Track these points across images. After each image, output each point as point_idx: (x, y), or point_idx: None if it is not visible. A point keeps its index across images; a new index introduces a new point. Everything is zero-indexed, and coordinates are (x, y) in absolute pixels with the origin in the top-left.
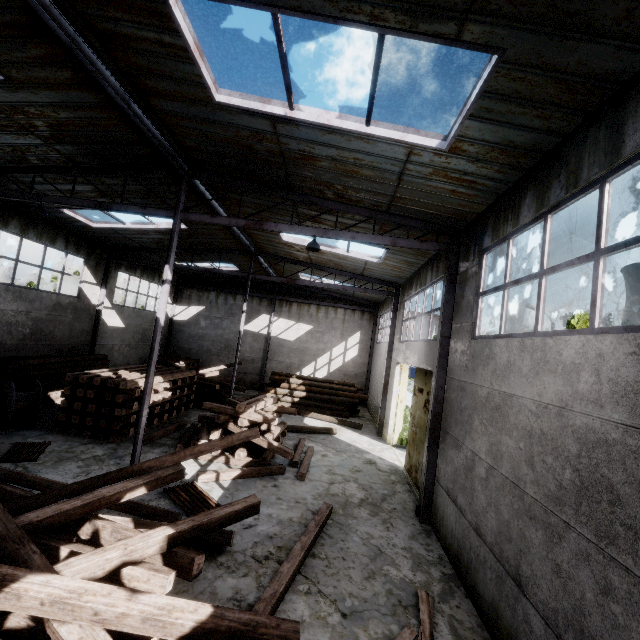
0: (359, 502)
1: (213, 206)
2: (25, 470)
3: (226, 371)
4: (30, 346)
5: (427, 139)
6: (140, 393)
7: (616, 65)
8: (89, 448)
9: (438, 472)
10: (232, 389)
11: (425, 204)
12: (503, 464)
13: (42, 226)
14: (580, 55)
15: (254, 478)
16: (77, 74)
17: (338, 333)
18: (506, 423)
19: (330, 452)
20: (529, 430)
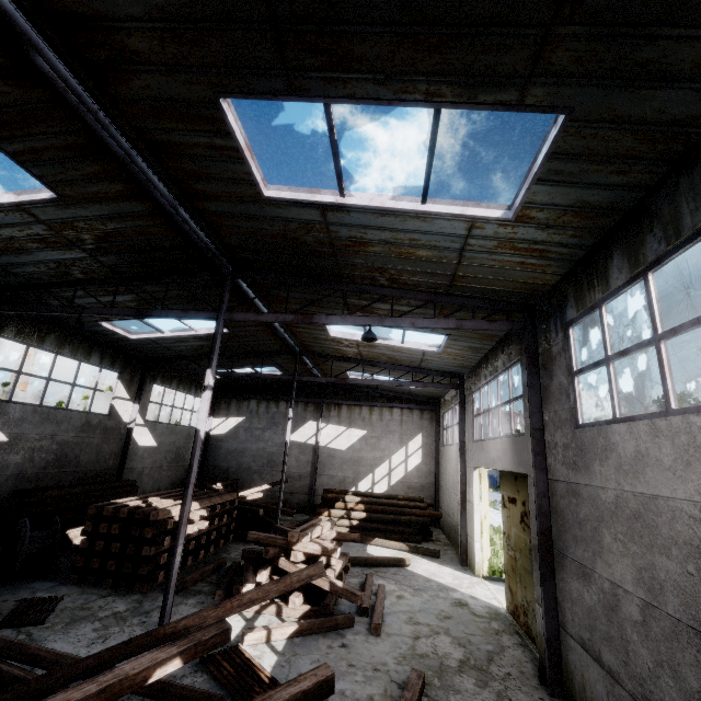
0: (458, 665)
1: (257, 305)
2: (29, 638)
3: (269, 492)
4: (52, 474)
5: (489, 210)
6: (173, 524)
7: (700, 108)
8: (109, 602)
9: (562, 614)
10: (279, 513)
11: (490, 281)
12: (667, 599)
13: (78, 341)
14: (657, 103)
15: (315, 635)
16: (128, 186)
17: (396, 437)
18: (656, 537)
19: (406, 591)
20: (698, 545)
